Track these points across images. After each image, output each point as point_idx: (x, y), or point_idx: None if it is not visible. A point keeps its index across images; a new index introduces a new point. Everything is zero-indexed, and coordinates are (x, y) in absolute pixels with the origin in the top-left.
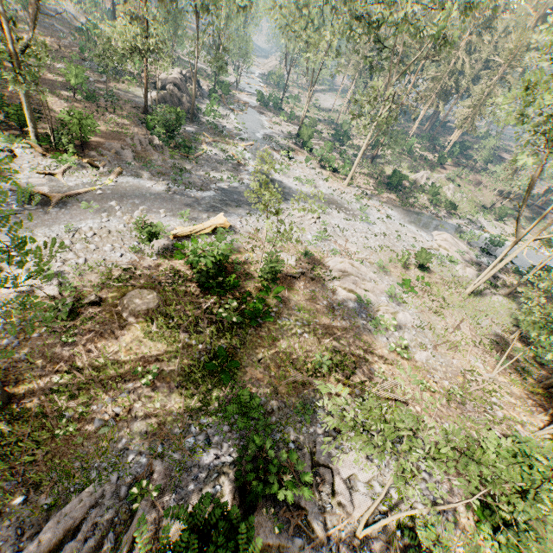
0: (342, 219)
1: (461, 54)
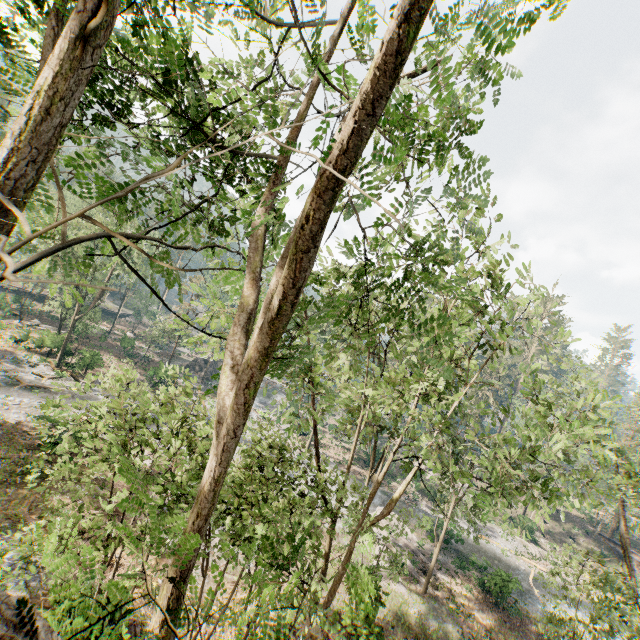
0: None
1: None
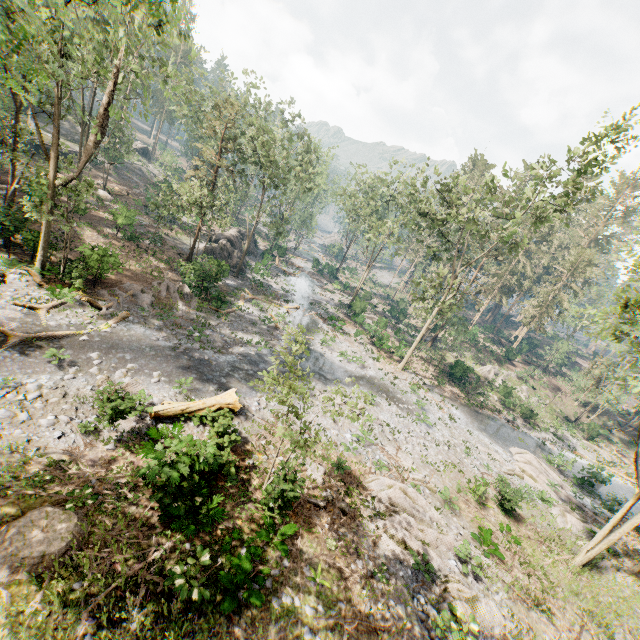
0: (394, 413)
1: (521, 258)
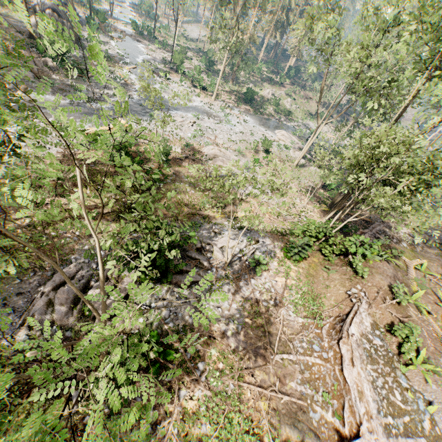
0: (212, 123)
1: None
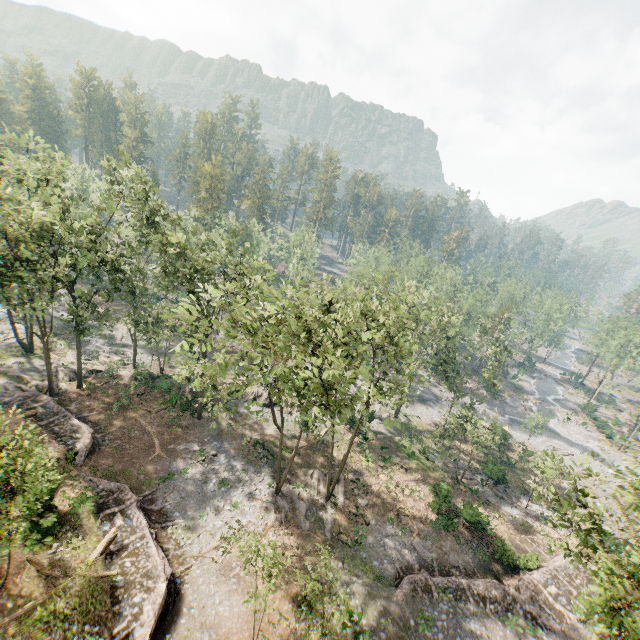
0: (595, 464)
1: None
